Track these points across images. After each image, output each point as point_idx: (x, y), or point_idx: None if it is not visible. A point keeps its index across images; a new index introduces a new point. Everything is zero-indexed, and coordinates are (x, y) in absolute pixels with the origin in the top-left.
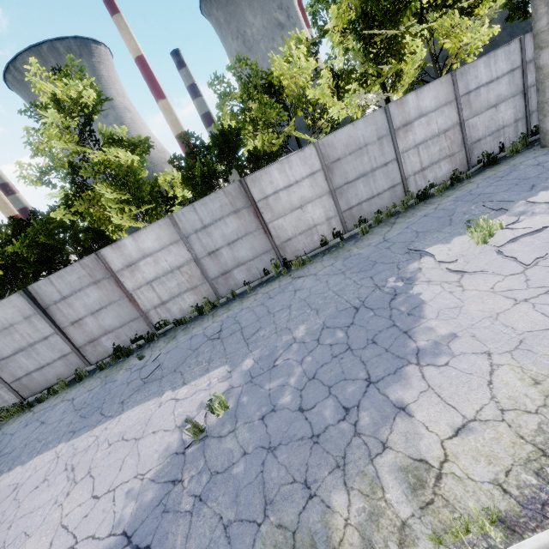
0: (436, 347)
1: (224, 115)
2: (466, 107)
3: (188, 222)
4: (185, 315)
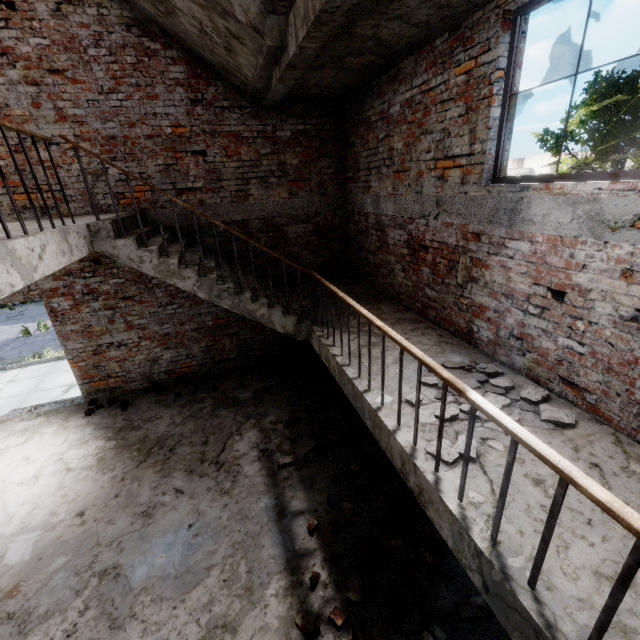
0: None
1: None
2: None
3: None
4: None
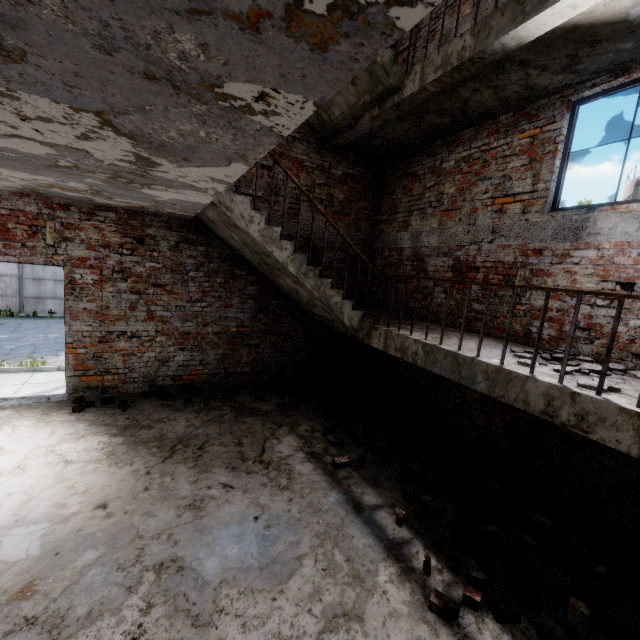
0: None
1: None
2: None
3: None
4: None
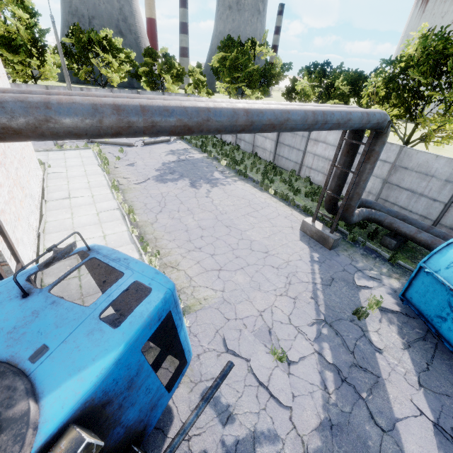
0: None
1: None
2: None
3: None
4: None
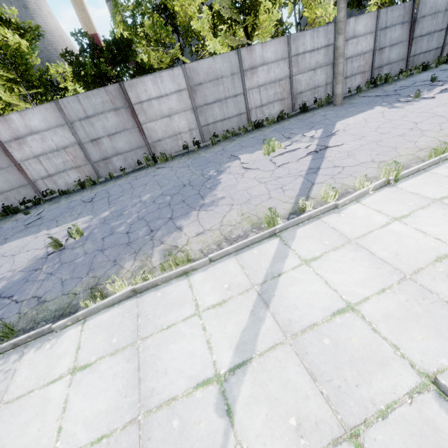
0: (212, 203)
1: (117, 23)
2: (295, 65)
3: (72, 110)
4: (70, 188)
